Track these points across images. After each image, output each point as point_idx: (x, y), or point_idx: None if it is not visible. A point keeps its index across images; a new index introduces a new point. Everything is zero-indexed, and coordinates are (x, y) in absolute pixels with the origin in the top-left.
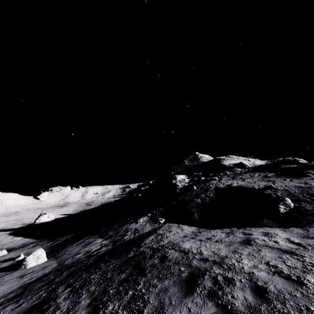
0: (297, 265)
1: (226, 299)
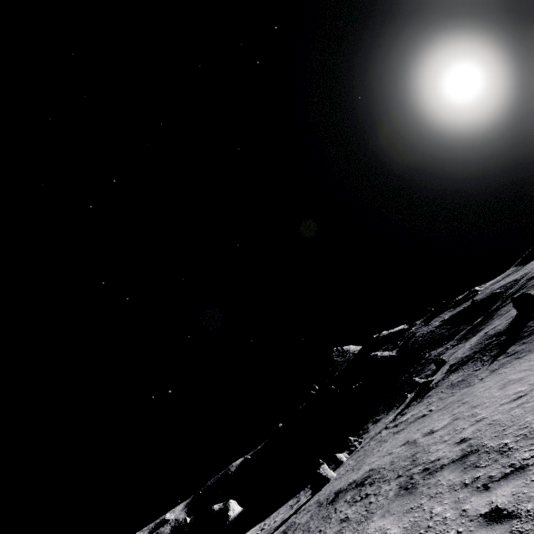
0: None
1: None
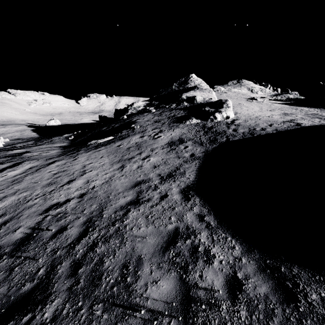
0: None
1: None
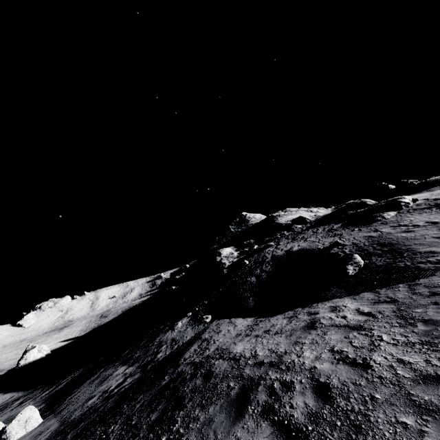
0: (364, 343)
1: (284, 412)
